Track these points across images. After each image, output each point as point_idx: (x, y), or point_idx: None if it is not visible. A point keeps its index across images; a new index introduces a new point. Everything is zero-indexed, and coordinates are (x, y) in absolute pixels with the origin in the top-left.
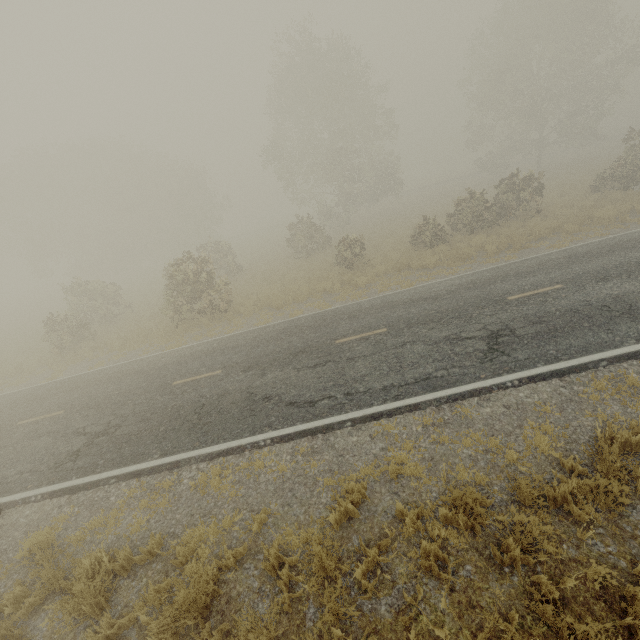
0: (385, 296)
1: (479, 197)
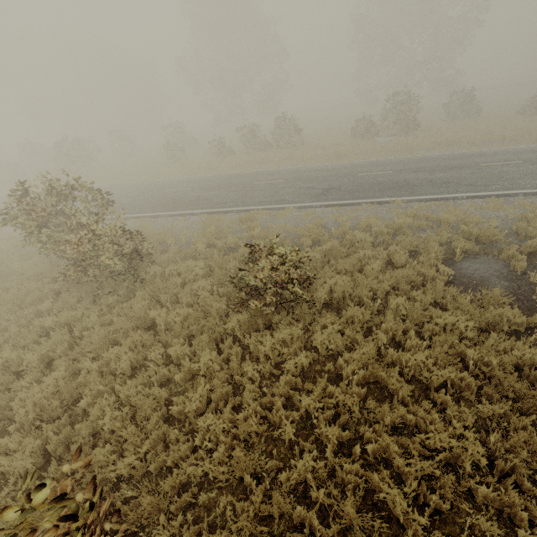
0: (145, 181)
1: (254, 128)
